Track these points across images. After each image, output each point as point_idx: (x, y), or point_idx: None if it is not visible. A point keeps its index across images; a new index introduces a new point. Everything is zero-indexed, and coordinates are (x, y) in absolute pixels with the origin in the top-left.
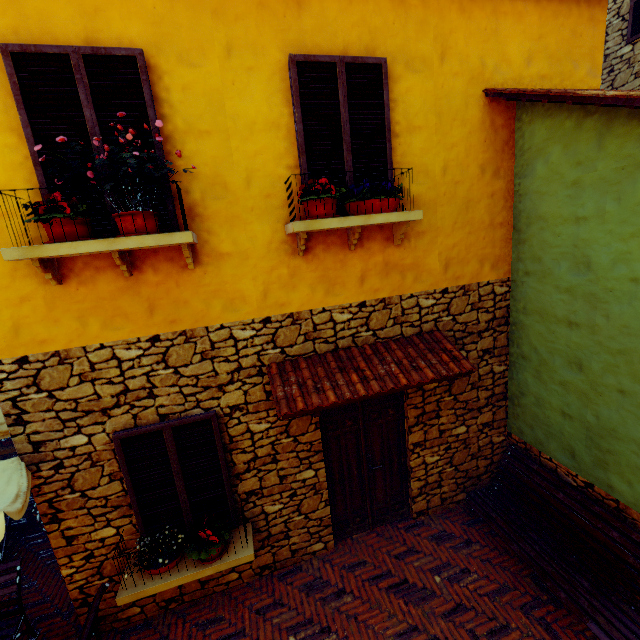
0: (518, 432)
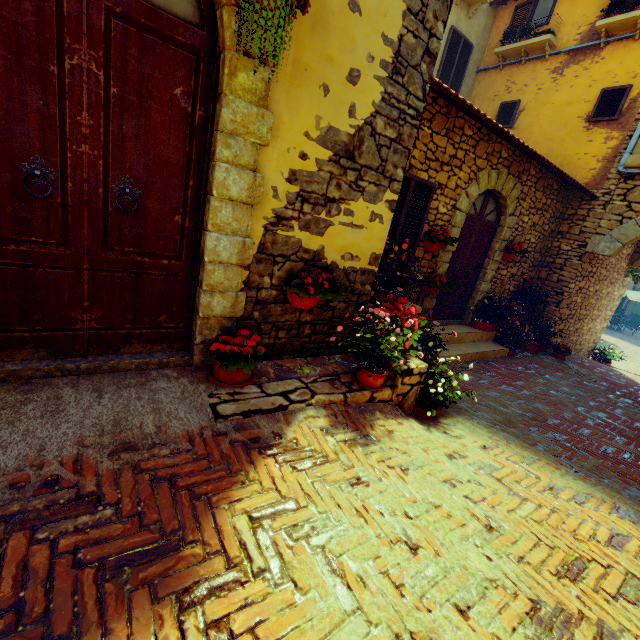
0: (635, 311)
